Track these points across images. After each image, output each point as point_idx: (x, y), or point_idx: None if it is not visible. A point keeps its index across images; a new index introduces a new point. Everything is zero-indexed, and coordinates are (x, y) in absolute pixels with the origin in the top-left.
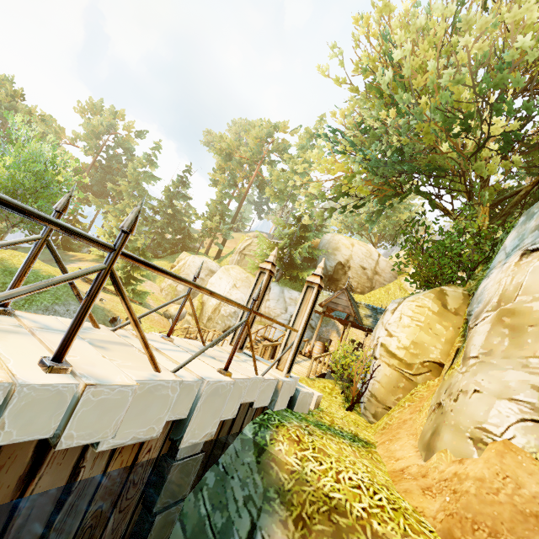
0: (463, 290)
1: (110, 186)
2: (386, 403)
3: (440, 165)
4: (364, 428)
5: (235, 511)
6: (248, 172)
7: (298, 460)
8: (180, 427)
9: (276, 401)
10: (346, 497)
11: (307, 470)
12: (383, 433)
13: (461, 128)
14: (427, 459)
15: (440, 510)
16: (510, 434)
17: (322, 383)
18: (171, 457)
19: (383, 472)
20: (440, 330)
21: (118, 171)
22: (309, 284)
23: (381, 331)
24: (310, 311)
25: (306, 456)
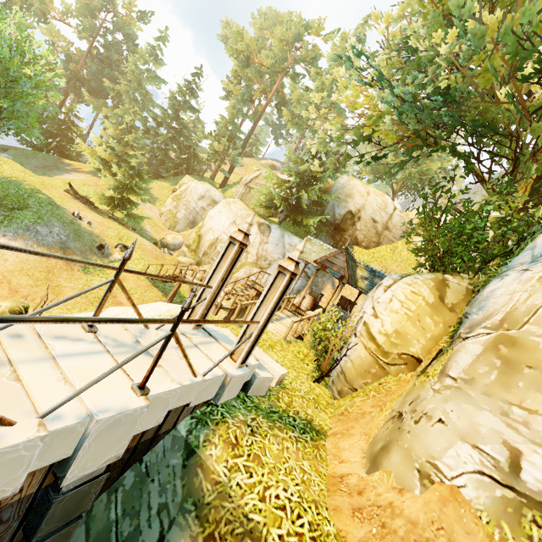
0: (468, 284)
1: (108, 84)
2: (353, 385)
3: (490, 118)
4: (323, 408)
5: (146, 520)
6: (267, 85)
7: (227, 469)
8: (64, 464)
9: (221, 396)
10: (266, 520)
11: (233, 483)
12: (340, 419)
13: (536, 69)
14: (369, 472)
15: (363, 541)
16: (461, 482)
17: (298, 347)
18: (56, 489)
19: (321, 478)
20: (429, 324)
21: (118, 64)
22: (281, 269)
23: (368, 306)
24: (278, 300)
25: (237, 465)
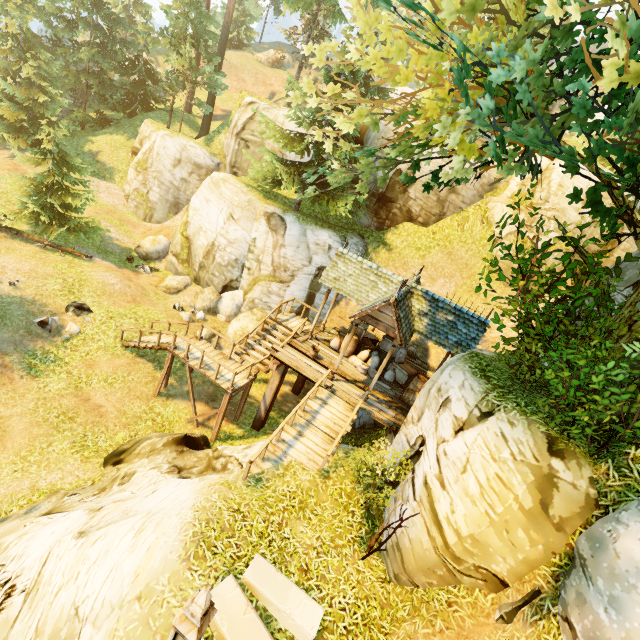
0: (589, 485)
1: None
2: (413, 579)
3: None
4: (376, 632)
5: None
6: None
7: None
8: None
9: None
10: None
11: None
12: None
13: None
14: None
15: None
16: None
17: (339, 484)
18: None
19: None
20: (522, 541)
21: None
22: None
23: (431, 440)
24: None
25: None
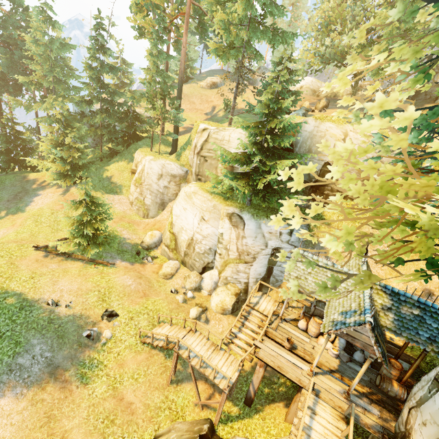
0: None
1: (22, 79)
2: None
3: None
4: None
5: None
6: (177, 1)
7: None
8: None
9: None
10: None
11: None
12: None
13: None
14: None
15: None
16: None
17: None
18: None
19: None
20: None
21: (24, 39)
22: None
23: None
24: None
25: None
